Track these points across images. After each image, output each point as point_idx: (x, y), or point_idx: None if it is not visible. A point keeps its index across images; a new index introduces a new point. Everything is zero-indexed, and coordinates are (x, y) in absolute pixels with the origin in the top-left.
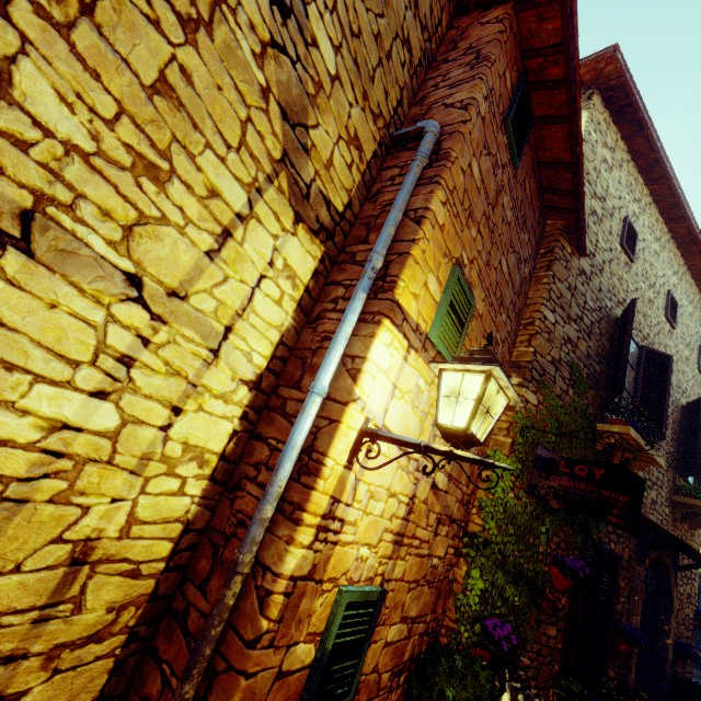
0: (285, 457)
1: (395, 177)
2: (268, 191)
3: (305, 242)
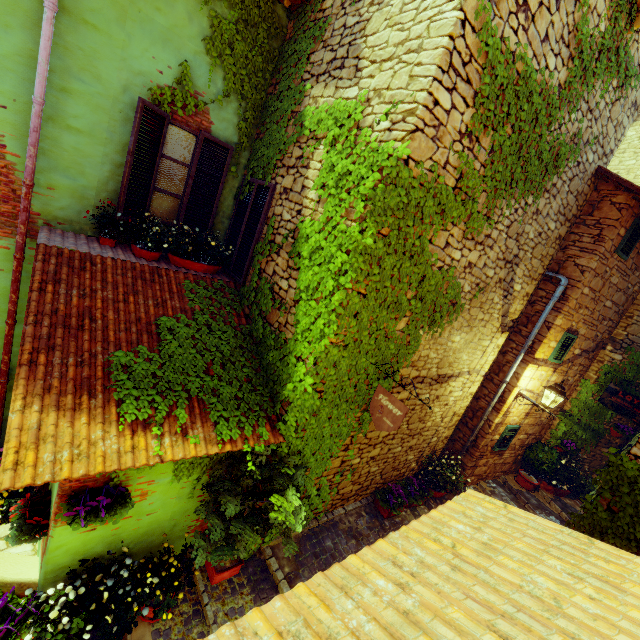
0: (495, 398)
1: (543, 298)
2: (495, 335)
3: (503, 336)
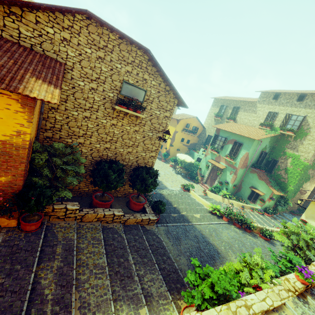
0: (314, 196)
1: None
2: (314, 183)
3: None
